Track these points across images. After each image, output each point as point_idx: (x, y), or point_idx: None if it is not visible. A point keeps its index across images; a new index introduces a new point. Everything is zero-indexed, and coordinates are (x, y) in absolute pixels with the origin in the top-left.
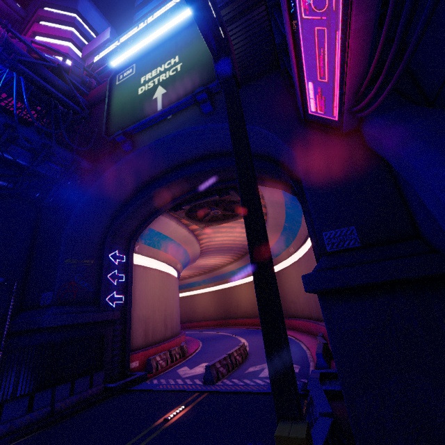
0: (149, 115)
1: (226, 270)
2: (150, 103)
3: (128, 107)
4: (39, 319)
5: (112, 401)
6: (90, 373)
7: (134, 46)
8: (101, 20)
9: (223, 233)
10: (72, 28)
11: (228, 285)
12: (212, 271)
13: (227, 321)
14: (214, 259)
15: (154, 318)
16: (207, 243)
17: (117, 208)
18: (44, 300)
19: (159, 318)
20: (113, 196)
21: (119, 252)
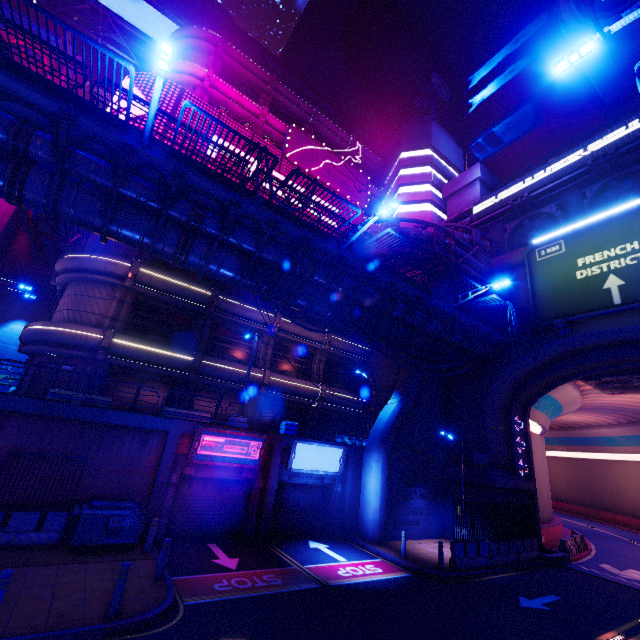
0: (601, 306)
1: (595, 434)
2: (599, 293)
3: (564, 291)
4: (490, 479)
5: (559, 571)
6: (528, 537)
7: (567, 228)
8: (446, 140)
9: (623, 394)
10: (428, 167)
11: (595, 455)
12: (565, 429)
13: (594, 511)
14: (579, 415)
15: (542, 491)
16: (588, 401)
17: (524, 377)
18: (477, 460)
19: (544, 492)
20: (527, 367)
21: (518, 417)
